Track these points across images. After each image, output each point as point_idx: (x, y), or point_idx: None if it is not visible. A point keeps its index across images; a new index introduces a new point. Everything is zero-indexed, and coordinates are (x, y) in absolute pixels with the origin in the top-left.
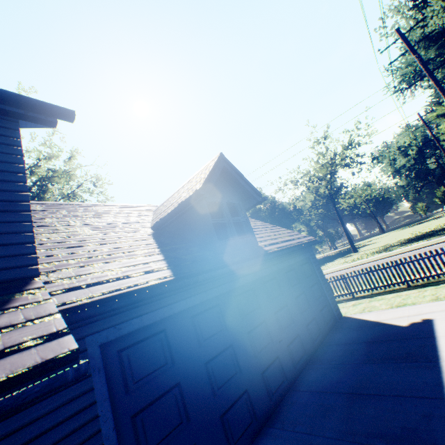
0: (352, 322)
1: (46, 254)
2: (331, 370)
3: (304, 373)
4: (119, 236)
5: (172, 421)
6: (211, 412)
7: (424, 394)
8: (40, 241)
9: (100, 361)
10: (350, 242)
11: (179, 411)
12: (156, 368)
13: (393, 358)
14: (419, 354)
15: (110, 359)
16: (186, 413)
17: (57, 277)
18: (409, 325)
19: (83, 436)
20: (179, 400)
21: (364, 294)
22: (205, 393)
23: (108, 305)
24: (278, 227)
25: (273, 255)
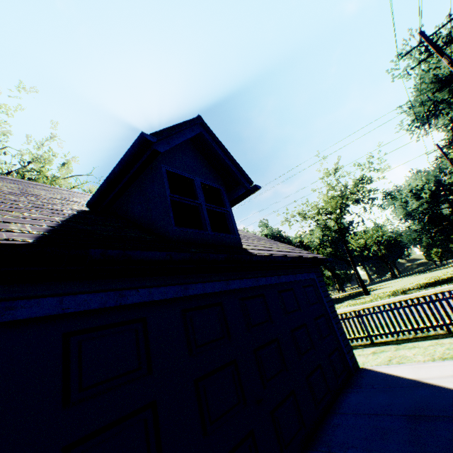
0: (376, 378)
1: None
2: None
3: None
4: (18, 200)
5: None
6: None
7: None
8: None
9: None
10: (361, 282)
11: None
12: None
13: None
14: None
15: None
16: None
17: None
18: None
19: None
20: None
21: (387, 339)
22: None
23: None
24: (277, 242)
25: (260, 258)
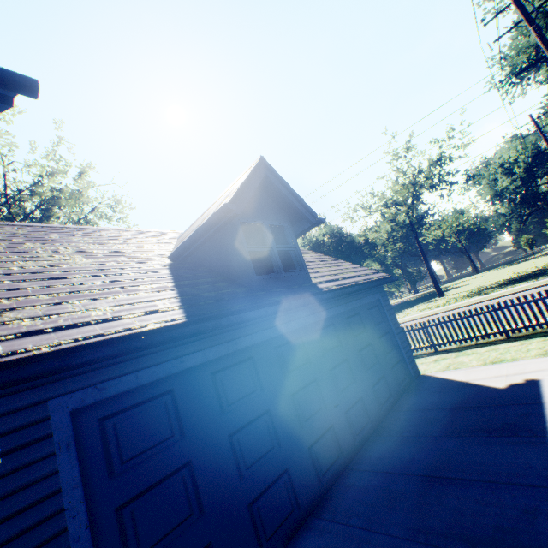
0: (433, 383)
1: (10, 286)
2: (402, 444)
3: (367, 446)
4: (123, 267)
5: (178, 513)
6: (235, 500)
7: (527, 481)
8: (7, 271)
9: (70, 434)
10: (435, 283)
11: (188, 500)
12: (156, 442)
13: (485, 430)
14: (521, 425)
15: (86, 431)
16: (199, 502)
17: (14, 317)
18: (508, 386)
19: (38, 538)
20: (189, 484)
21: (450, 347)
22: (227, 474)
23: (77, 356)
24: (341, 261)
25: (330, 294)
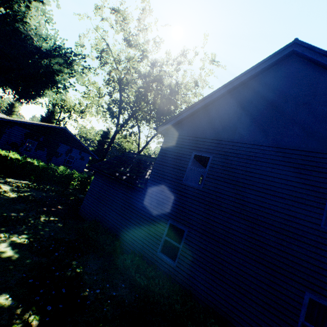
0: None
1: None
2: None
3: None
4: None
5: None
6: None
7: None
8: None
9: None
10: None
11: None
12: None
13: None
14: None
15: None
16: None
17: None
18: None
19: None
20: None
21: None
22: None
23: None
24: None
25: None
